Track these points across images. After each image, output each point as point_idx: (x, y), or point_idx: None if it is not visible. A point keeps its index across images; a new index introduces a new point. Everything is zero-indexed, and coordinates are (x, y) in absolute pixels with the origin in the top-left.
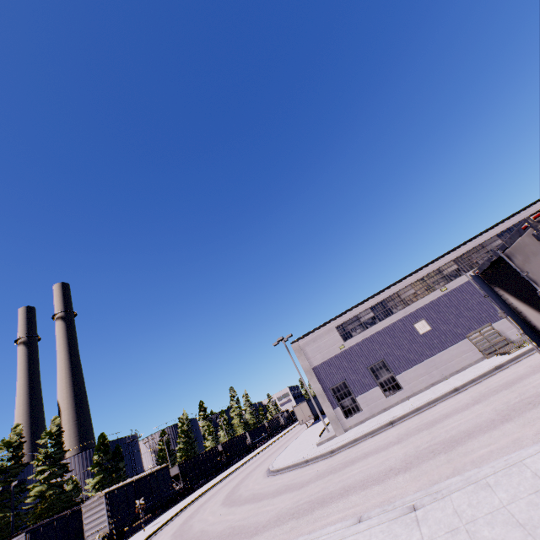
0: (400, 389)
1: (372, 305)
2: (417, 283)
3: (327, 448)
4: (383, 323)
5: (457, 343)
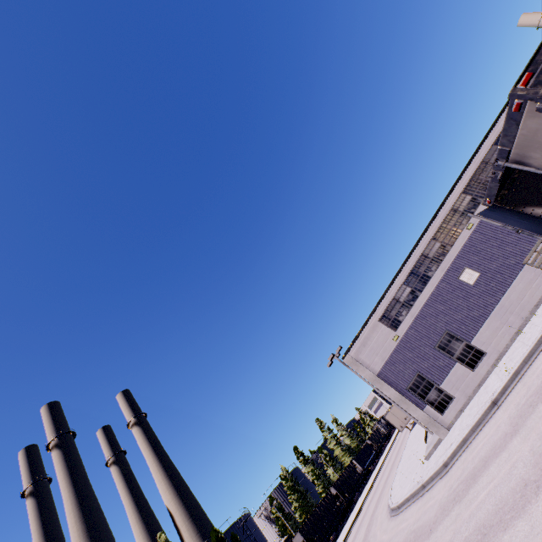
0: (483, 355)
1: (403, 279)
2: (437, 234)
3: (438, 461)
4: (425, 293)
5: (518, 275)
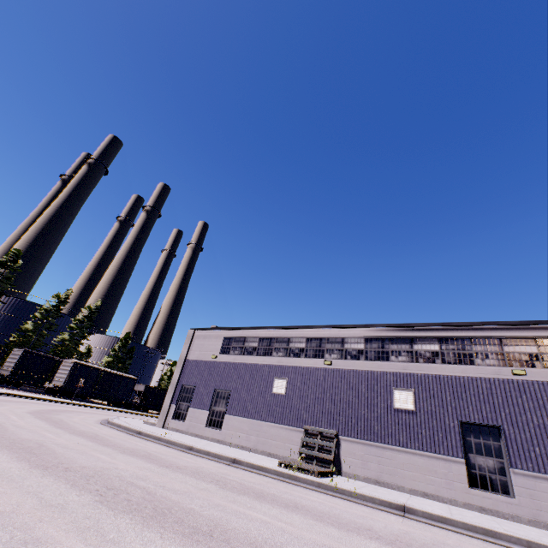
0: (220, 428)
1: (262, 335)
2: (313, 339)
3: (121, 421)
4: (256, 359)
5: (293, 427)
